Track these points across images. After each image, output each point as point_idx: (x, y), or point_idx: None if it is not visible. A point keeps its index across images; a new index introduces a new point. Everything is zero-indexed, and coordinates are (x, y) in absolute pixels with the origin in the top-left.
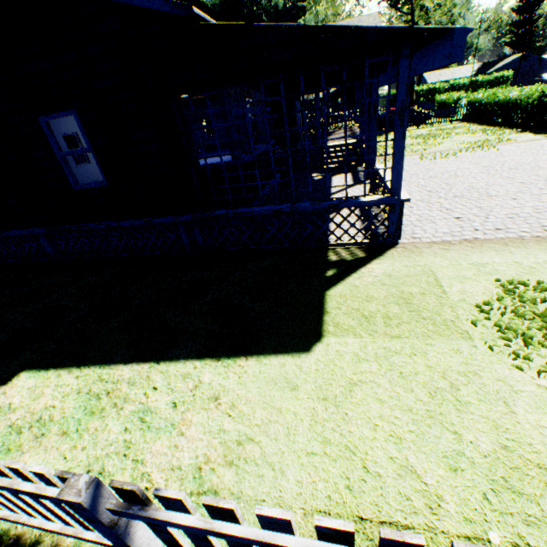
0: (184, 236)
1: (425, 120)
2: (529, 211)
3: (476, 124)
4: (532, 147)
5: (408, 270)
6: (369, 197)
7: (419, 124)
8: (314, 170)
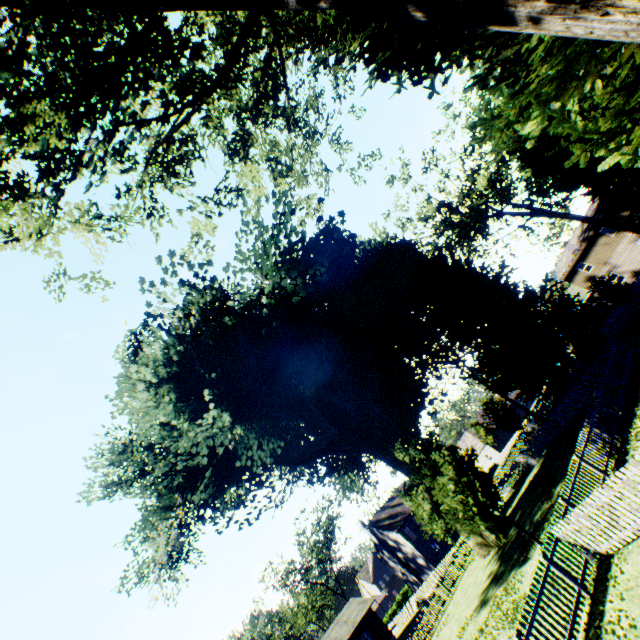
0: None
1: None
2: None
3: None
4: None
5: None
6: None
7: None
8: None
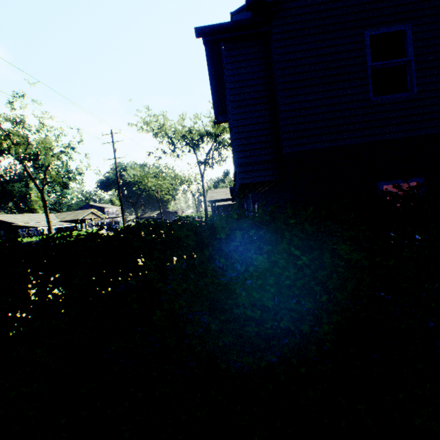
0: None
1: None
2: None
3: None
4: None
5: None
6: None
7: None
8: None
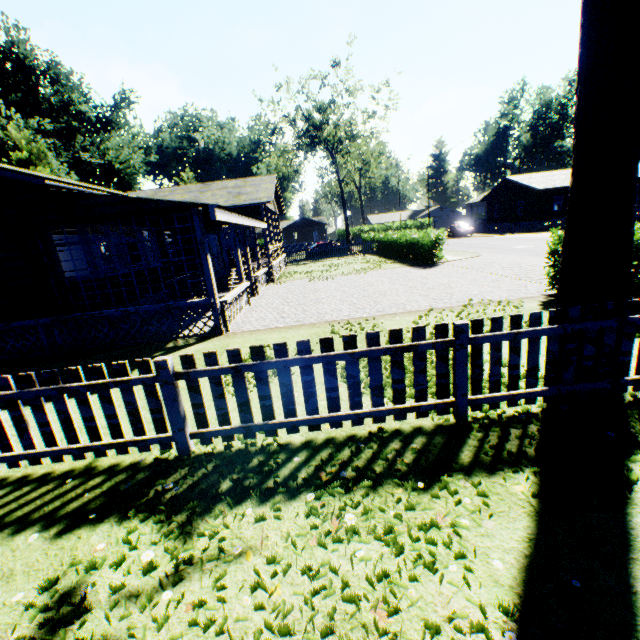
0: (43, 337)
1: (343, 253)
2: (329, 310)
3: (379, 256)
4: (386, 272)
5: (214, 347)
6: (197, 299)
7: (339, 255)
8: (223, 290)
